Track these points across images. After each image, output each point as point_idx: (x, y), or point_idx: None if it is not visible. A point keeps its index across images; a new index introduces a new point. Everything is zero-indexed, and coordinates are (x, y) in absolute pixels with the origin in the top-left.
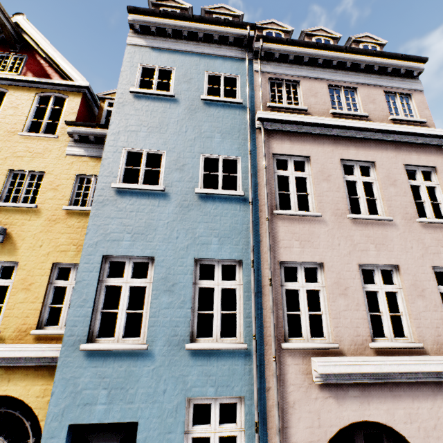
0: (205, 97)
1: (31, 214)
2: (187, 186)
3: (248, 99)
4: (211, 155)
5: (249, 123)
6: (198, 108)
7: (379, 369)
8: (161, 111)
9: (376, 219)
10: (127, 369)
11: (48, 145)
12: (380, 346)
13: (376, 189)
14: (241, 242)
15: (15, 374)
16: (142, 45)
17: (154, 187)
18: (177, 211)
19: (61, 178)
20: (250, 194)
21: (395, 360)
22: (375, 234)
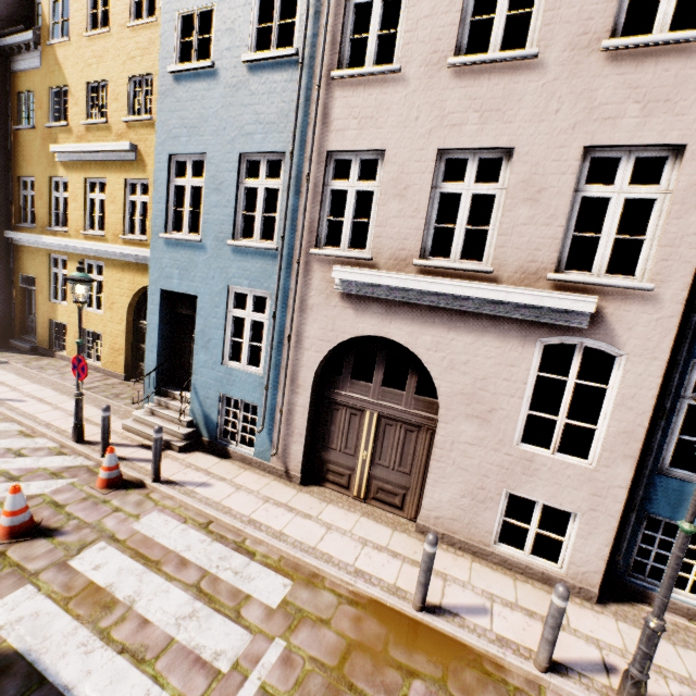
0: None
1: (150, 129)
2: (236, 55)
3: None
4: None
5: None
6: None
7: (403, 284)
8: None
9: (501, 60)
10: (190, 257)
11: (151, 35)
12: (425, 264)
13: None
14: (287, 128)
15: None
16: None
17: (202, 63)
18: (226, 94)
19: None
20: (301, 50)
21: (428, 278)
22: (490, 92)
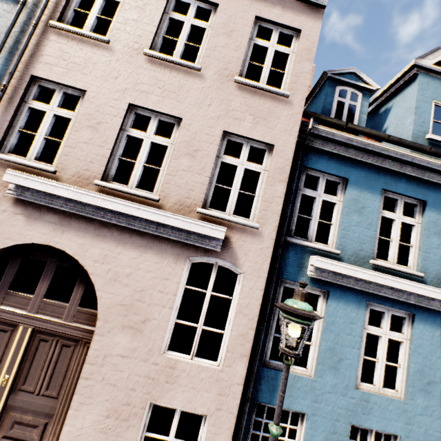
0: None
1: None
2: None
3: None
4: None
5: None
6: None
7: (79, 197)
8: None
9: (178, 63)
10: None
11: None
12: (105, 185)
13: (206, 37)
14: None
15: None
16: None
17: None
18: None
19: None
20: None
21: (103, 195)
22: (170, 79)
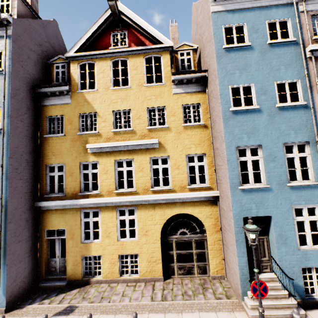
0: (270, 41)
1: (166, 131)
2: (270, 103)
3: (300, 37)
4: (280, 81)
5: (303, 55)
6: (266, 50)
7: None
8: (244, 58)
9: None
10: (261, 195)
11: (161, 90)
12: None
13: None
14: (307, 132)
15: (185, 205)
16: (220, 10)
17: (253, 107)
18: (268, 119)
19: (174, 109)
20: (311, 103)
21: None
22: None
